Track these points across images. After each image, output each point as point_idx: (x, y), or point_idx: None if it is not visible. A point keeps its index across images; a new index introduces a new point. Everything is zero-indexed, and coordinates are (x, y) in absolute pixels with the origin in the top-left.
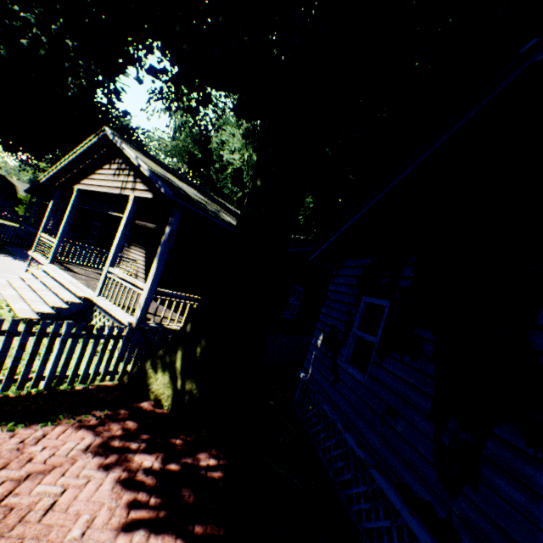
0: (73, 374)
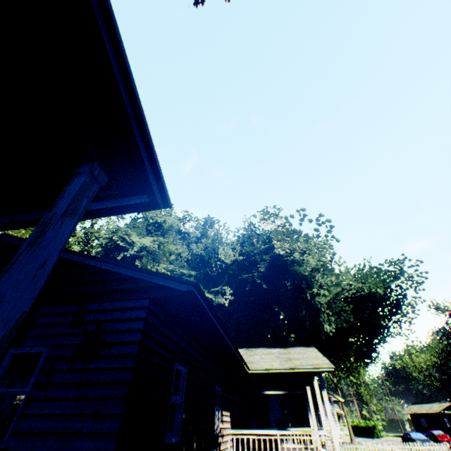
0: None
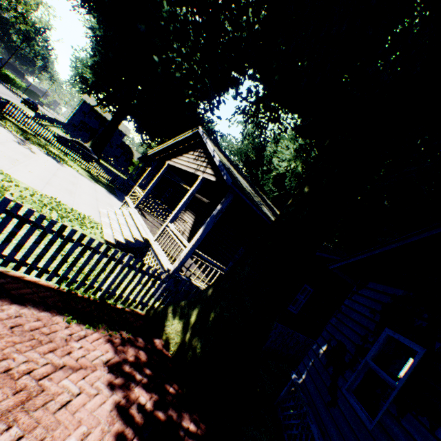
0: (119, 294)
